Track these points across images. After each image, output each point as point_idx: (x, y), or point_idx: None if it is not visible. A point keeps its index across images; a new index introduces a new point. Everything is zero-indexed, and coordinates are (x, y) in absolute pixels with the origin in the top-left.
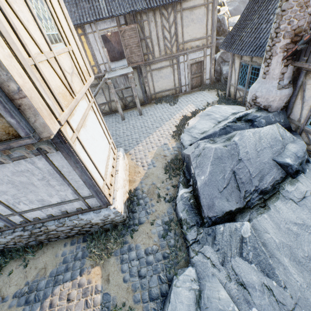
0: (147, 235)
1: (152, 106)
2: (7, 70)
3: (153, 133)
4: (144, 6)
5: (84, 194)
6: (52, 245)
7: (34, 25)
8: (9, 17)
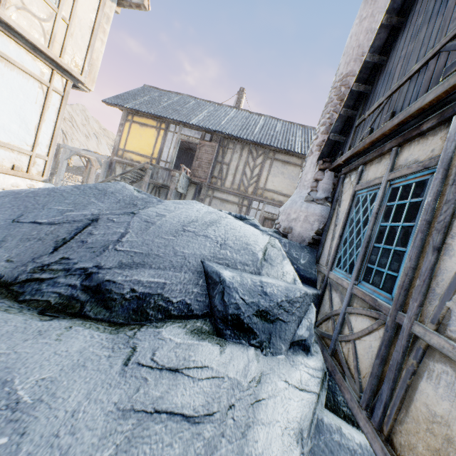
0: None
1: None
2: None
3: None
4: (232, 133)
5: None
6: None
7: None
8: None
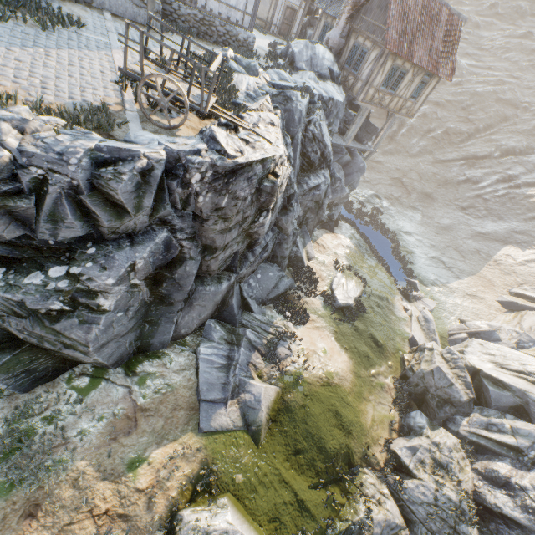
0: (265, 64)
1: None
2: None
3: None
4: None
5: (248, 10)
6: (205, 40)
7: None
8: None
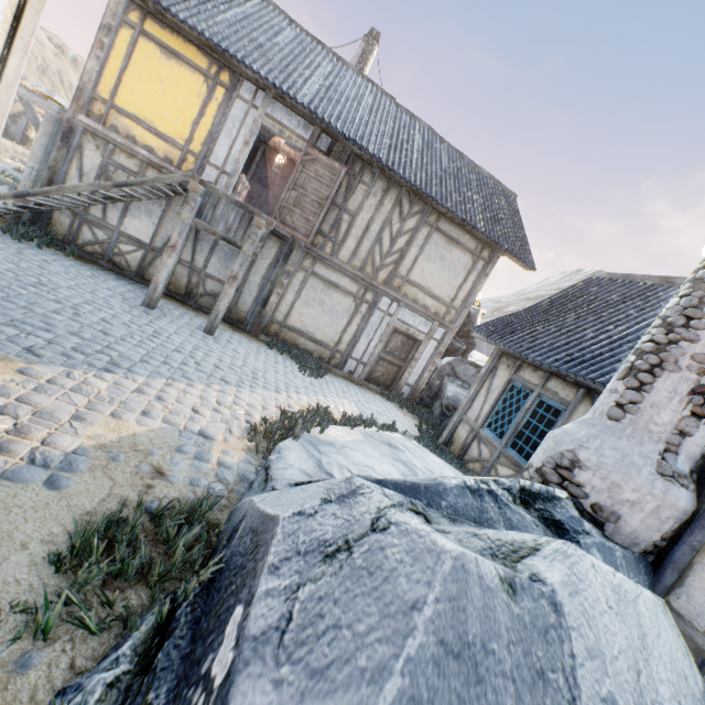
0: None
1: (255, 342)
2: None
3: (197, 384)
4: (380, 156)
5: None
6: None
7: None
8: None
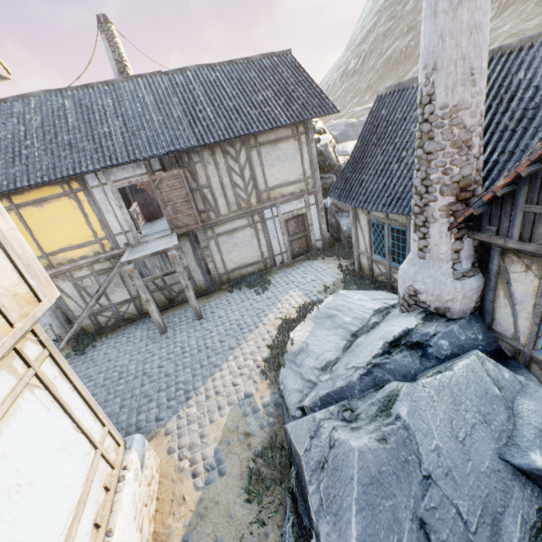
0: None
1: (223, 296)
2: None
3: (223, 366)
4: (192, 143)
5: None
6: None
7: None
8: None
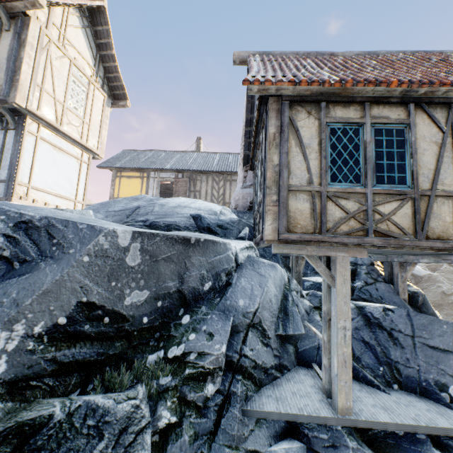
0: None
1: None
2: (21, 72)
3: None
4: (197, 169)
5: (2, 177)
6: None
7: (63, 91)
8: (46, 74)
